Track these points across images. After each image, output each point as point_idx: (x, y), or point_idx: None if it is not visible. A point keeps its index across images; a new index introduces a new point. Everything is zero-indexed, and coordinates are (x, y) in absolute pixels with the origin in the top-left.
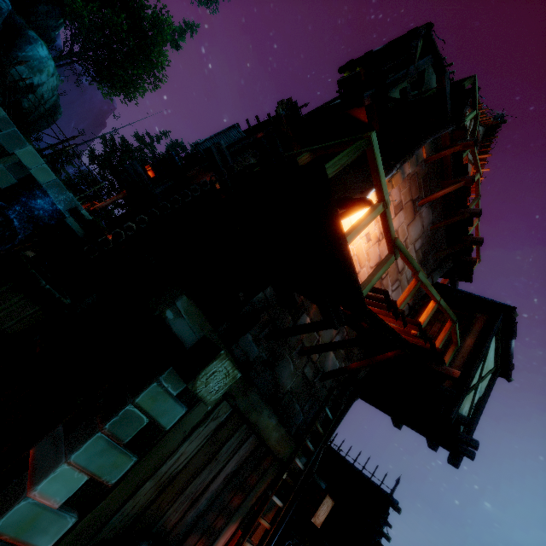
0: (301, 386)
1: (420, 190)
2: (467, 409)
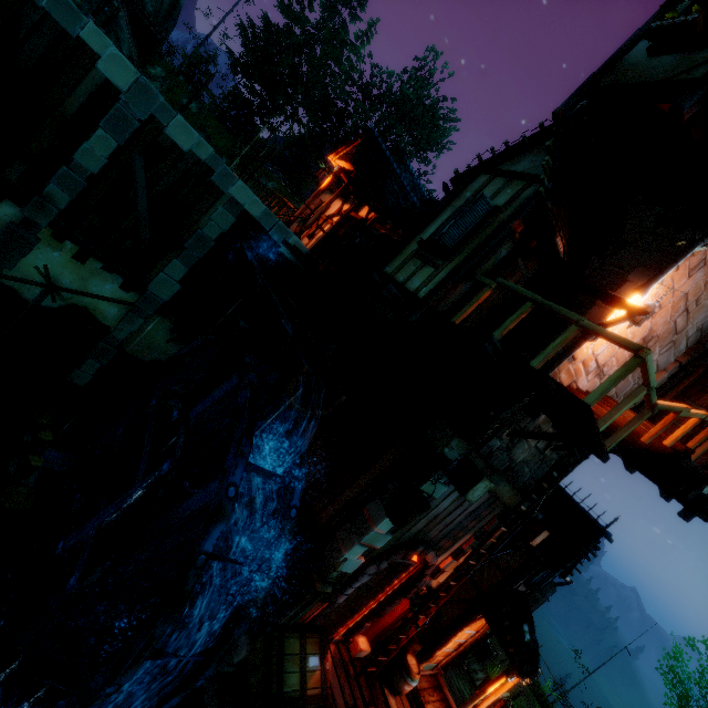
0: (532, 455)
1: None
2: None
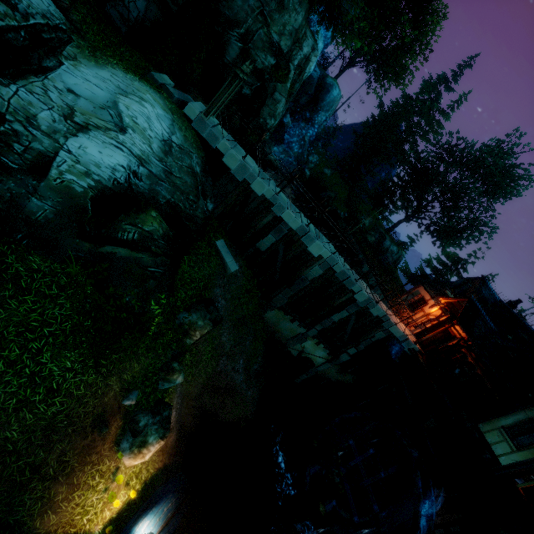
0: None
1: None
2: None
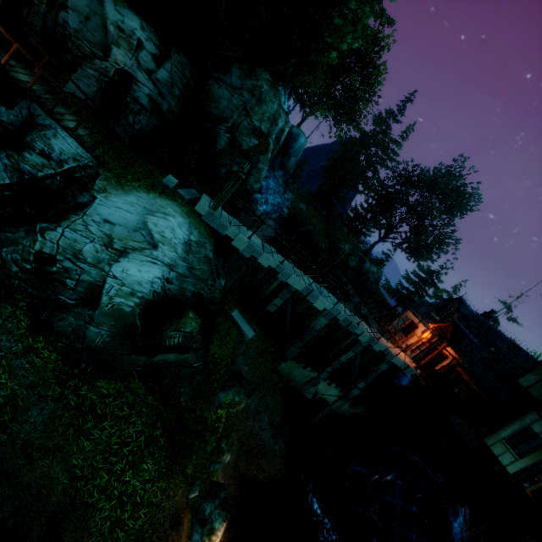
0: None
1: None
2: None
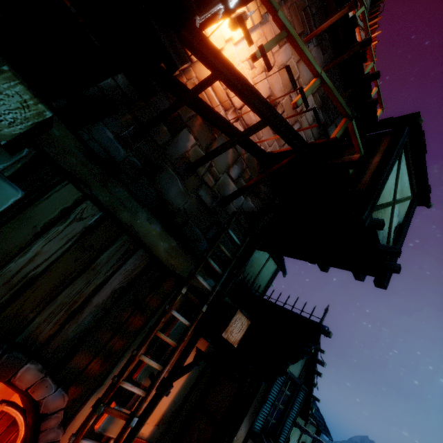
0: (198, 209)
1: (303, 25)
2: (385, 228)
